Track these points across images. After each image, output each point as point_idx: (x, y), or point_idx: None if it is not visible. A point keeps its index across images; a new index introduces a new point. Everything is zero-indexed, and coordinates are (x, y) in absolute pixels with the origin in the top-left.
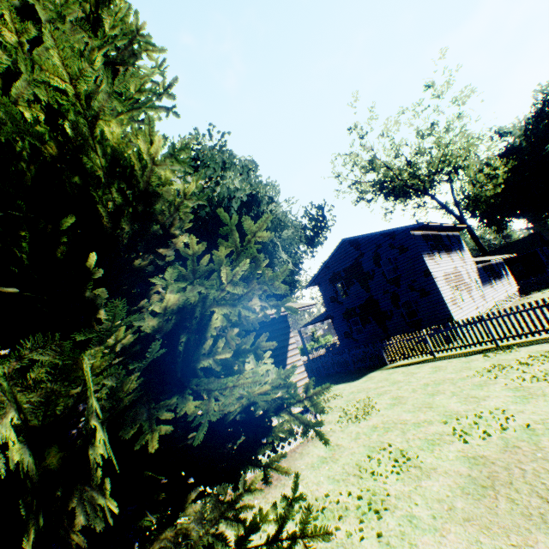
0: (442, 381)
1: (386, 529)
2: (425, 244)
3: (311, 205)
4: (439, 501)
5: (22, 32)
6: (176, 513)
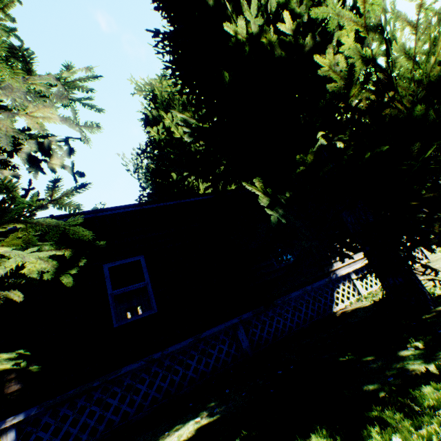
0: None
1: None
2: None
3: None
4: None
5: None
6: None
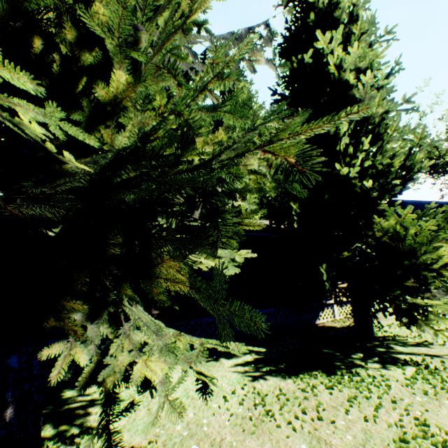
0: None
1: None
2: None
3: None
4: None
5: (390, 111)
6: (427, 290)
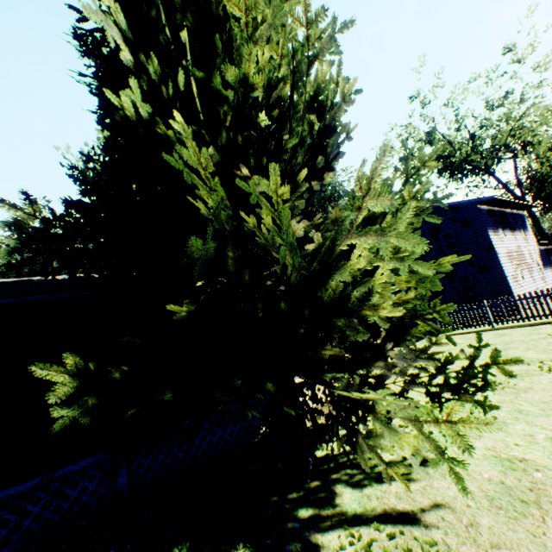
0: (510, 342)
1: (498, 416)
2: (491, 220)
3: None
4: (543, 402)
5: None
6: (380, 354)
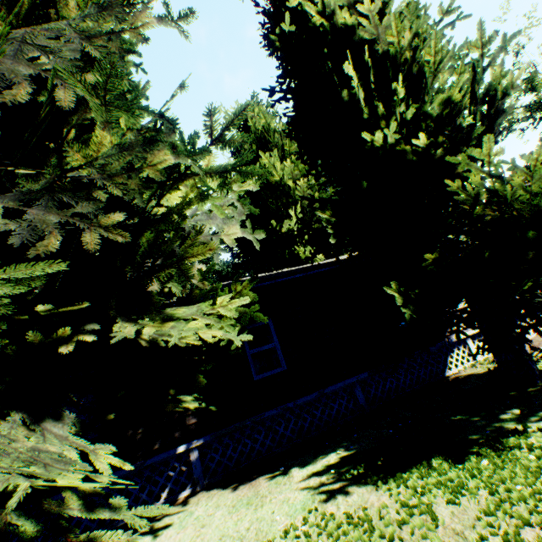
0: None
1: None
2: None
3: None
4: None
5: (423, 33)
6: None
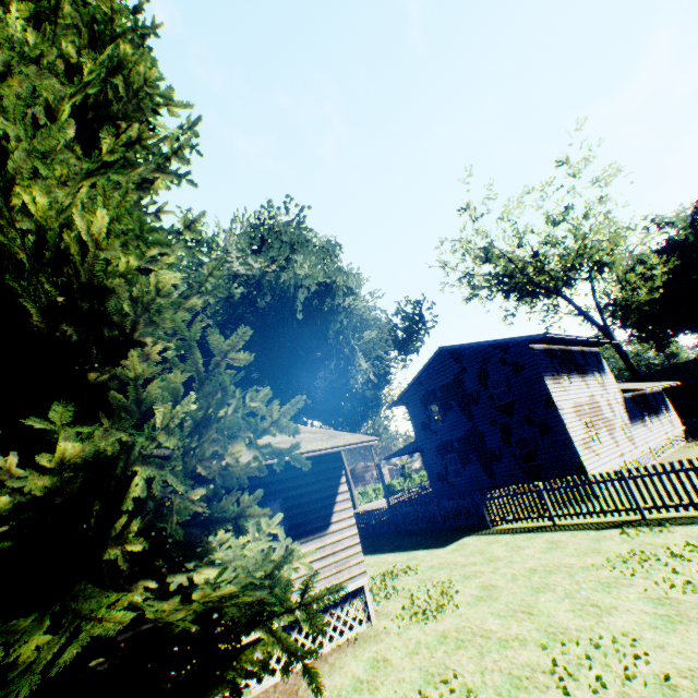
0: (555, 567)
1: None
2: (549, 362)
3: (406, 300)
4: None
5: None
6: None
